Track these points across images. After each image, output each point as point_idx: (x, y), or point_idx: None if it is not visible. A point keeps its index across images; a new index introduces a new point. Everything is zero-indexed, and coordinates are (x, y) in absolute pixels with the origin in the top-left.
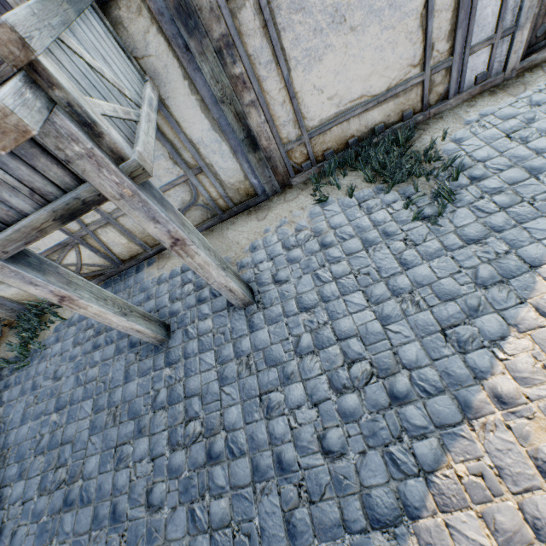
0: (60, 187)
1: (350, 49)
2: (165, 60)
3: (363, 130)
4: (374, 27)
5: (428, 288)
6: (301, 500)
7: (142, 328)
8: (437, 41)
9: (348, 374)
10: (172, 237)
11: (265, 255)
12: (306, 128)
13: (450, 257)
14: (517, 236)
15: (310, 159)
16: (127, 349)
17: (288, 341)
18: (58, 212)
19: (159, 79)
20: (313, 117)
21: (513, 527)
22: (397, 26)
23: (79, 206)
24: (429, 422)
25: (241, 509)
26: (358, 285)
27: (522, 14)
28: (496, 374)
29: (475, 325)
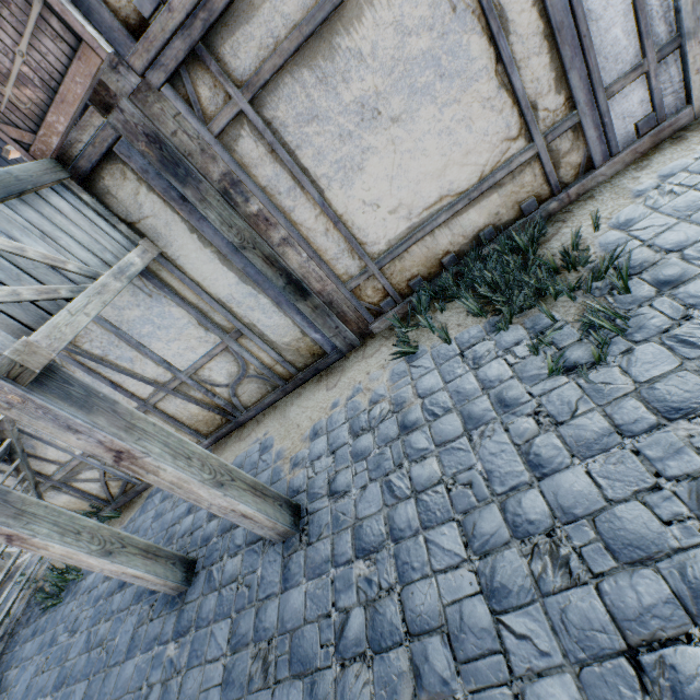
0: None
1: (399, 144)
2: (165, 217)
3: (462, 240)
4: (427, 109)
5: (588, 526)
6: None
7: (139, 572)
8: (539, 97)
9: None
10: (111, 449)
11: (326, 445)
12: (371, 255)
13: (632, 450)
14: None
15: (390, 294)
16: (145, 595)
17: (329, 621)
18: None
19: (164, 239)
20: (376, 240)
21: None
22: (462, 98)
23: None
24: None
25: None
26: (452, 508)
27: (684, 16)
28: None
29: None
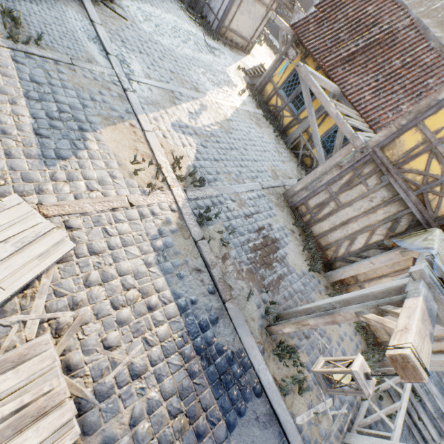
0: None
1: None
2: None
3: None
4: None
5: None
6: None
7: None
8: None
9: None
10: None
11: None
12: None
13: None
14: None
15: None
16: None
17: None
18: None
19: None
20: None
21: None
22: None
23: None
24: None
25: None
26: None
27: None
28: None
29: None
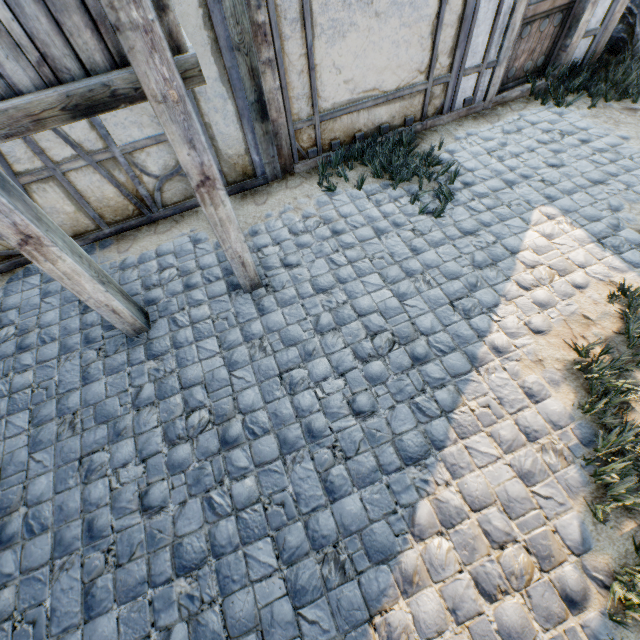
0: (84, 65)
1: (372, 34)
2: None
3: (370, 126)
4: (395, 20)
5: (437, 270)
6: (337, 459)
7: (120, 307)
8: (441, 54)
9: (372, 344)
10: (203, 173)
11: (270, 240)
12: (319, 109)
13: (452, 245)
14: (501, 231)
15: (318, 145)
16: (81, 345)
17: (307, 321)
18: (73, 98)
19: None
20: (327, 98)
21: (512, 437)
22: (413, 27)
23: (105, 99)
24: (446, 374)
25: (270, 483)
26: (374, 268)
27: (502, 52)
28: (493, 332)
29: (475, 297)
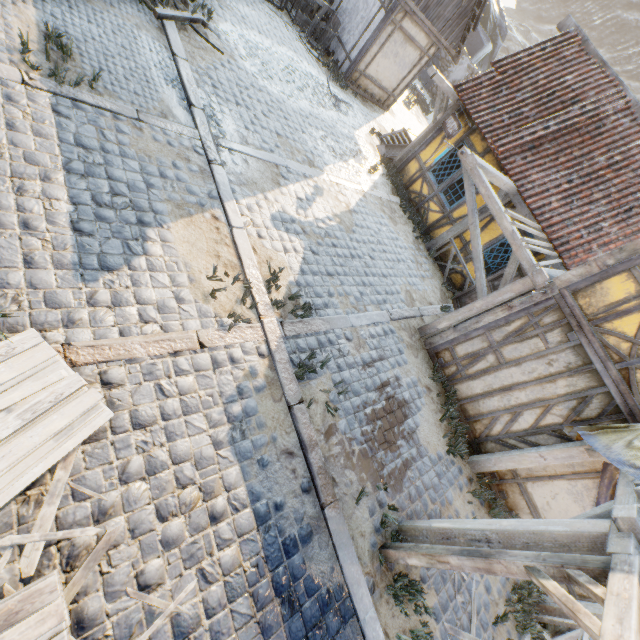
0: None
1: None
2: None
3: None
4: None
5: None
6: None
7: None
8: None
9: None
10: None
11: None
12: None
13: None
14: None
15: None
16: None
17: None
18: None
19: None
20: None
21: None
22: None
23: None
24: None
25: None
26: None
27: None
28: None
29: None
